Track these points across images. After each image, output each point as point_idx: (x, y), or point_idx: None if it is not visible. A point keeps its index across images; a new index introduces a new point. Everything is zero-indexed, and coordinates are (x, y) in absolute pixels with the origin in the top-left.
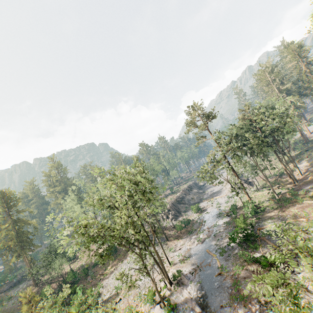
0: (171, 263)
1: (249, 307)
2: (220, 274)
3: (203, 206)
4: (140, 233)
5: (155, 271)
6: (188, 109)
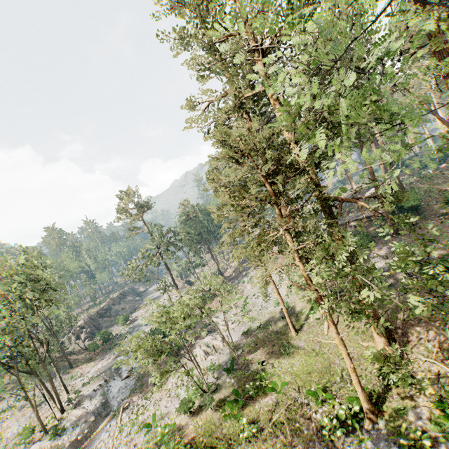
0: (70, 392)
1: (145, 392)
2: (128, 377)
3: (135, 316)
4: (22, 344)
5: (42, 410)
6: (121, 194)
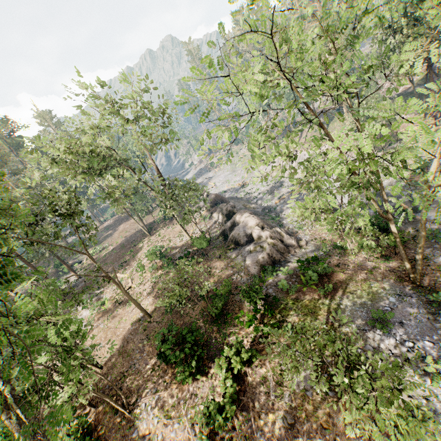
0: None
1: None
2: None
3: None
4: None
5: None
6: None
